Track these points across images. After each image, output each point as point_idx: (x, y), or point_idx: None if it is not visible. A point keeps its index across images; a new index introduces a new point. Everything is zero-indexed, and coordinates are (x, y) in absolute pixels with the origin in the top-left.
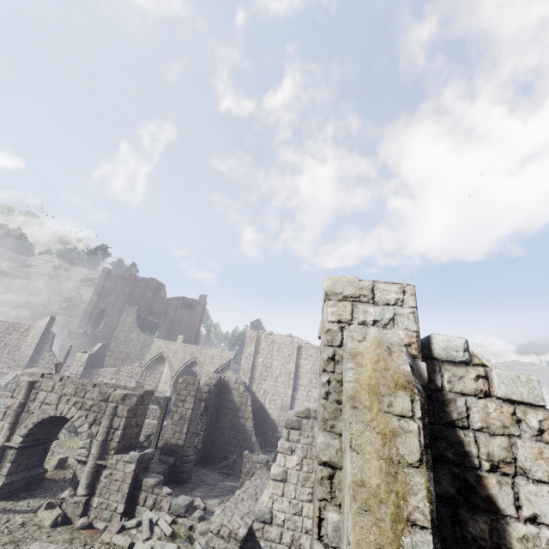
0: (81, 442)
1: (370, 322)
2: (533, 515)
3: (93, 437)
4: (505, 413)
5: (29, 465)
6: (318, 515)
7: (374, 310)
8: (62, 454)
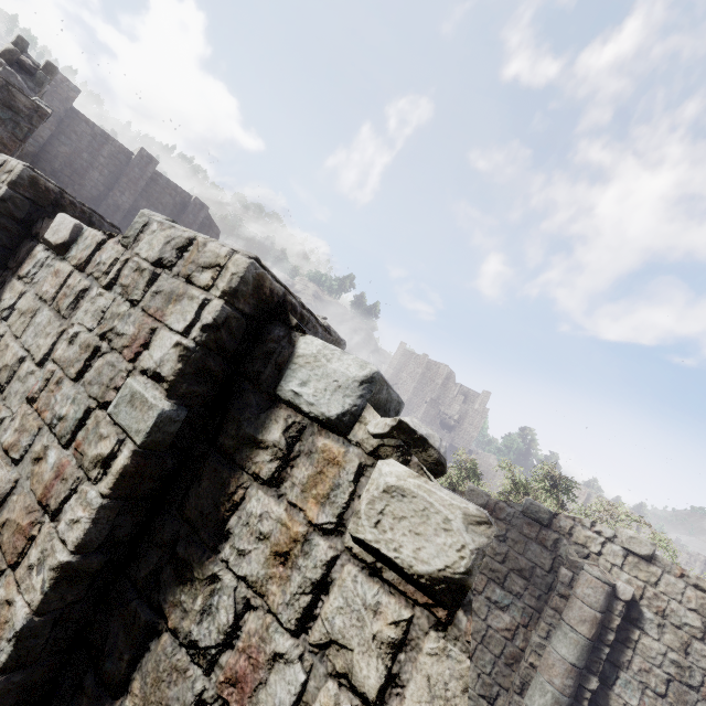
0: None
1: None
2: None
3: None
4: None
5: None
6: None
7: None
8: None
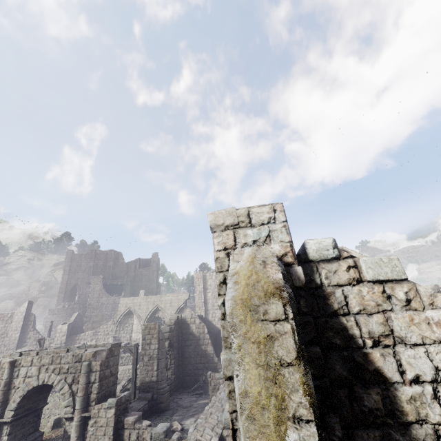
0: (64, 402)
1: (250, 243)
2: (416, 376)
3: (74, 395)
4: (376, 292)
5: (25, 433)
6: (231, 427)
7: (252, 232)
8: (58, 414)
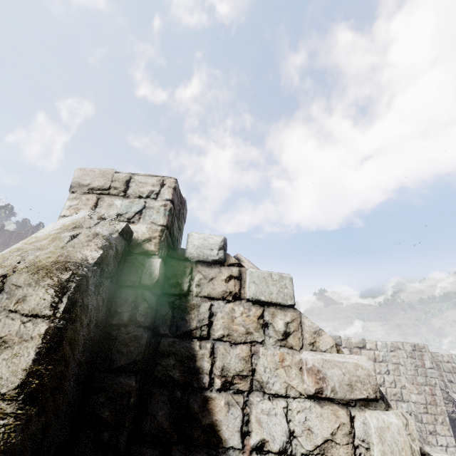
0: None
1: (111, 215)
2: (261, 442)
3: None
4: (252, 316)
5: None
6: None
7: (121, 203)
8: None
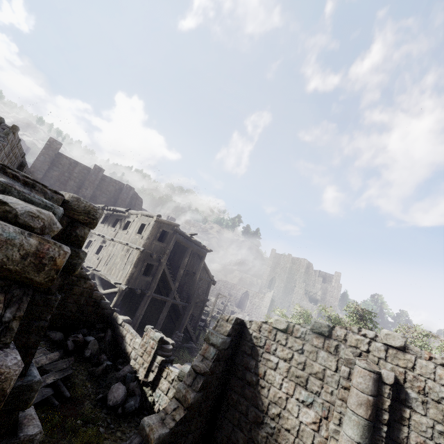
0: None
1: None
2: None
3: None
4: None
5: None
6: None
7: None
8: None
